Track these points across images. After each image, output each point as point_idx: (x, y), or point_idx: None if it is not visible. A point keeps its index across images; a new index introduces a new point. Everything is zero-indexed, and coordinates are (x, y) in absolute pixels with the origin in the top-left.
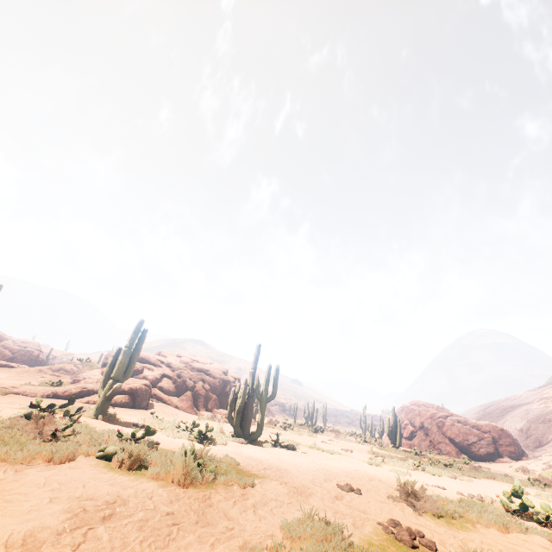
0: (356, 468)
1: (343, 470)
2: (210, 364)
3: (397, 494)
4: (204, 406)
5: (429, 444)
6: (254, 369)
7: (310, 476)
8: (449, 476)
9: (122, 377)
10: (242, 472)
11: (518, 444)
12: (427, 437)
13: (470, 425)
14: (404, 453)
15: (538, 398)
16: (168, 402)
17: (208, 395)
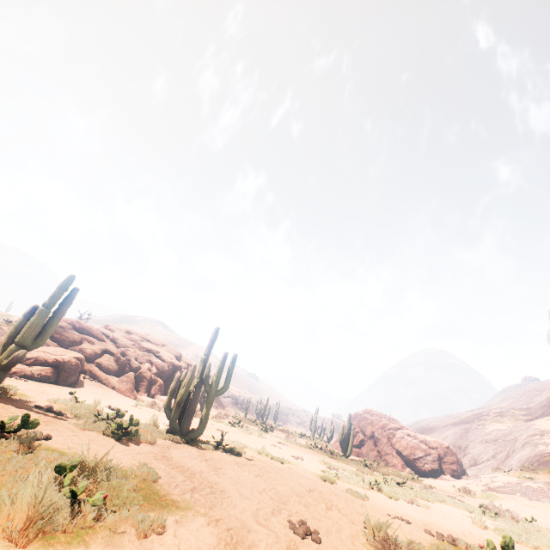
0: (309, 487)
1: (295, 491)
2: (163, 346)
3: (363, 538)
4: (147, 391)
5: (376, 454)
6: (207, 356)
7: (254, 504)
8: (406, 500)
9: (32, 343)
10: (156, 497)
11: (461, 463)
12: (376, 447)
13: (419, 440)
14: (355, 464)
15: (478, 418)
16: (105, 381)
17: (153, 379)
